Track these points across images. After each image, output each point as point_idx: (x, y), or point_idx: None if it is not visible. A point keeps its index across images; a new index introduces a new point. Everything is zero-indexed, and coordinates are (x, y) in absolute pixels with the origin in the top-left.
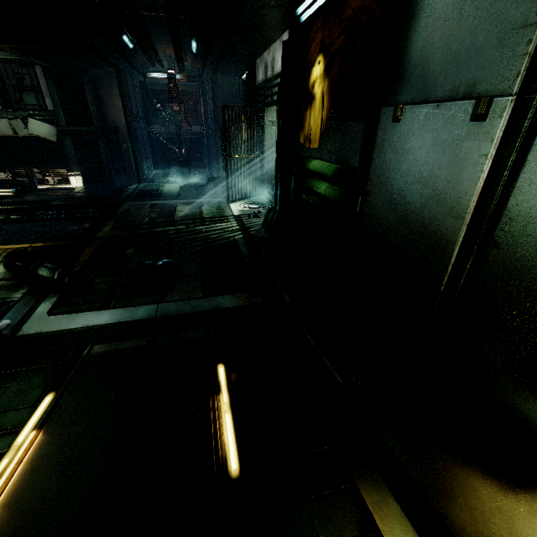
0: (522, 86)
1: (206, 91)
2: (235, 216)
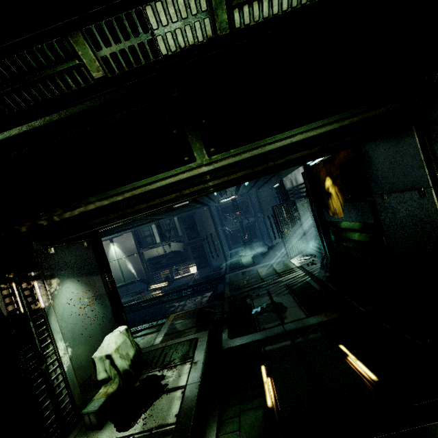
0: (432, 184)
1: (251, 198)
2: (298, 267)
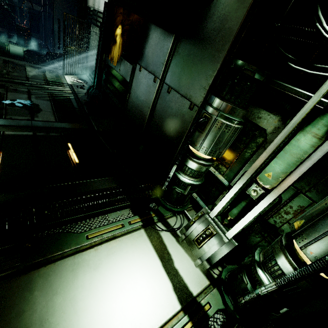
0: (161, 78)
1: None
2: (69, 85)
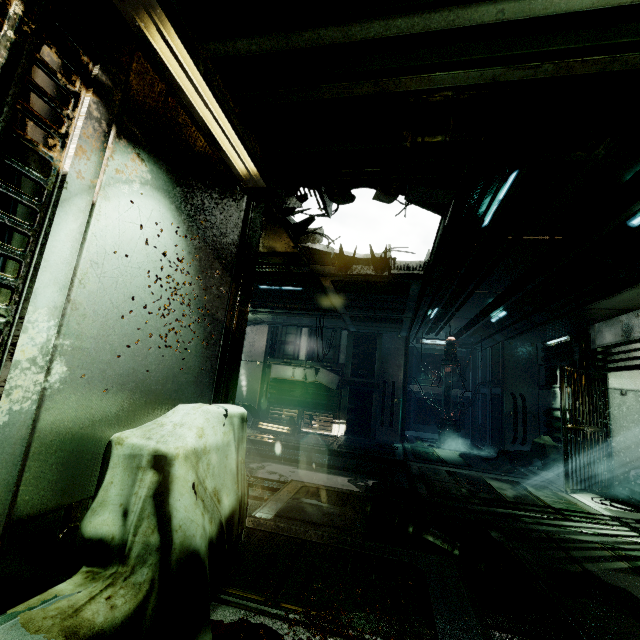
0: None
1: (476, 356)
2: (611, 517)
